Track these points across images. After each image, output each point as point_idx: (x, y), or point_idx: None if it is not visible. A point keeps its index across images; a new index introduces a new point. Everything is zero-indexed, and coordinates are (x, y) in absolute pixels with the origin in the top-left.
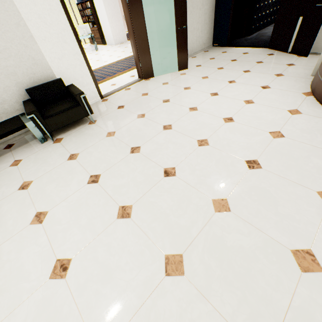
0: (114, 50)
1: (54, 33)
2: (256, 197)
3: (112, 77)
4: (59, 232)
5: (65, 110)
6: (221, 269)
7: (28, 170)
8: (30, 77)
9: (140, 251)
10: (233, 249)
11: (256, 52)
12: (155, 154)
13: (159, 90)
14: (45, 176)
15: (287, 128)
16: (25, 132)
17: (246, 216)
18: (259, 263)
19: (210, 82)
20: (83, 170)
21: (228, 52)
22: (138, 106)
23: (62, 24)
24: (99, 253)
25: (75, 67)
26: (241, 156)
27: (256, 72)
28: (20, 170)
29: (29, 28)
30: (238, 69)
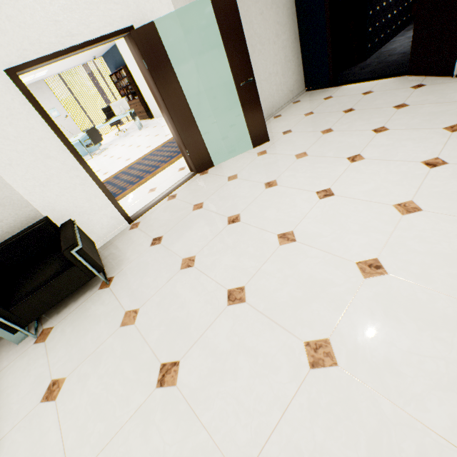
0: (162, 125)
1: (26, 150)
2: None
3: (153, 174)
4: None
5: (47, 281)
6: None
7: None
8: None
9: None
10: None
11: (388, 86)
12: (209, 393)
13: (222, 195)
14: None
15: None
16: None
17: None
18: None
19: (312, 165)
20: (59, 443)
21: (334, 96)
22: (184, 236)
23: (37, 131)
24: None
25: (74, 189)
26: (444, 424)
27: (401, 128)
28: None
29: None
30: (362, 128)
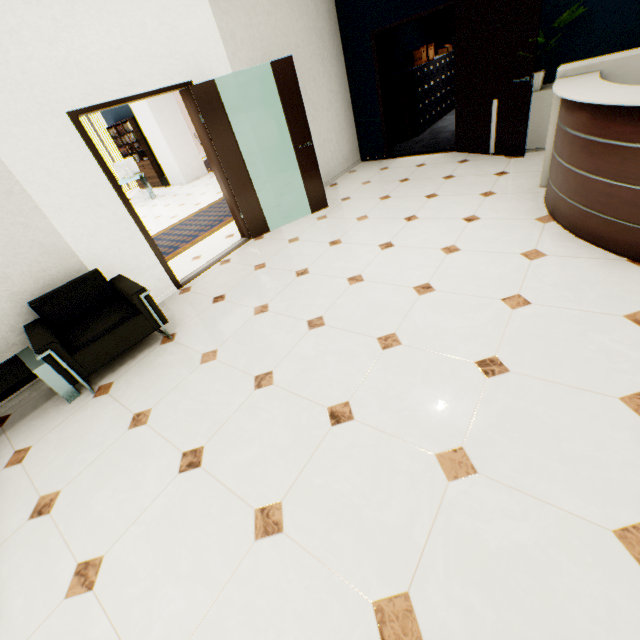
0: (186, 194)
1: (78, 195)
2: (517, 432)
3: (192, 243)
4: (134, 601)
5: (112, 328)
6: (493, 608)
7: (47, 469)
8: (38, 278)
9: (320, 607)
10: (505, 555)
11: (438, 160)
12: (305, 381)
13: (285, 255)
14: (85, 474)
15: (530, 285)
16: (31, 385)
17: (510, 476)
18: (563, 575)
19: (374, 225)
20: (166, 444)
21: (390, 167)
22: (251, 291)
23: (92, 177)
24: (233, 633)
25: (122, 243)
26: (466, 354)
27: (448, 194)
28: (30, 472)
29: (31, 194)
30: (416, 195)
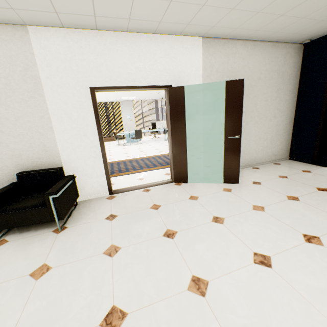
0: None
1: (76, 127)
2: None
3: (149, 169)
4: None
5: (25, 207)
6: None
7: None
8: (35, 160)
9: None
10: None
11: None
12: None
13: (177, 207)
14: None
15: None
16: None
17: None
18: None
19: (264, 222)
20: None
21: (313, 172)
22: (128, 225)
23: (88, 120)
24: None
25: (89, 158)
26: None
27: None
28: None
29: (52, 120)
30: None
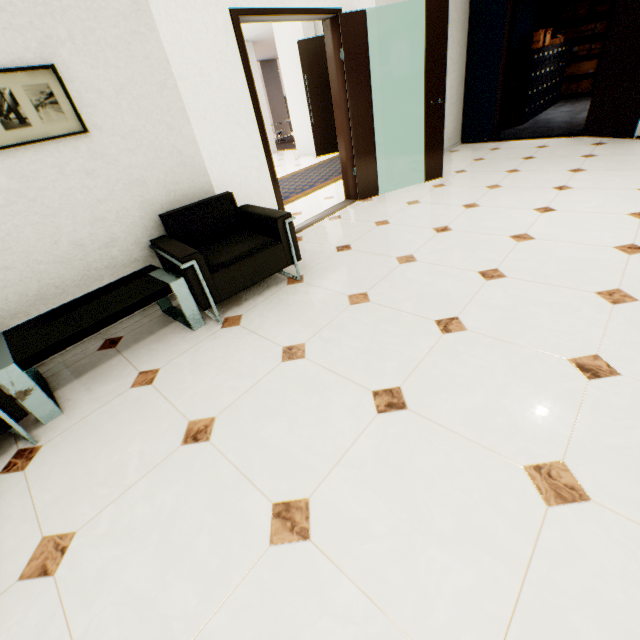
0: None
1: (221, 106)
2: None
3: (286, 202)
4: (383, 563)
5: (251, 252)
6: None
7: (187, 393)
8: (170, 190)
9: None
10: None
11: (563, 143)
12: (513, 329)
13: (410, 214)
14: (242, 403)
15: None
16: (142, 310)
17: None
18: None
19: (514, 193)
20: (343, 380)
21: (502, 148)
22: (383, 243)
23: (237, 89)
24: (585, 633)
25: (249, 172)
26: None
27: (600, 169)
28: (166, 395)
29: (181, 93)
30: (555, 169)
